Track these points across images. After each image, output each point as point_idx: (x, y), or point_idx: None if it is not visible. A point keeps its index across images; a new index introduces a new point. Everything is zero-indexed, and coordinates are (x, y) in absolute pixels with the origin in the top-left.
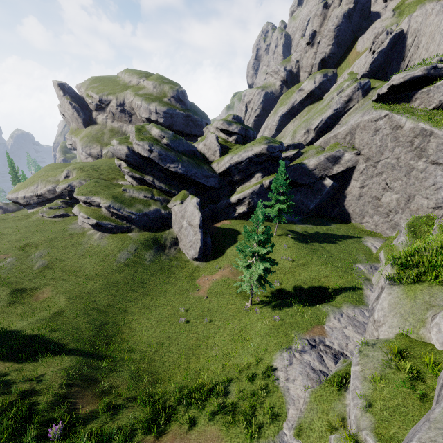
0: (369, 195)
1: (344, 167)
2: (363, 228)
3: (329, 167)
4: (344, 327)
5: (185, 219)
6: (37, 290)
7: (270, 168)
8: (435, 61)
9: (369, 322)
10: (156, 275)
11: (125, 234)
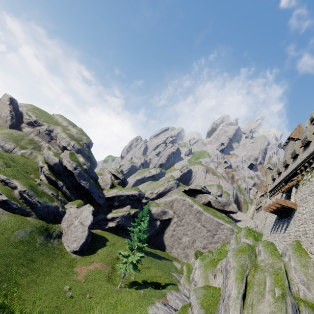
0: (177, 236)
1: (167, 217)
2: (171, 255)
3: (161, 215)
4: (175, 299)
5: (79, 219)
6: None
7: (136, 205)
8: (203, 186)
9: (192, 285)
10: (42, 257)
11: (24, 216)
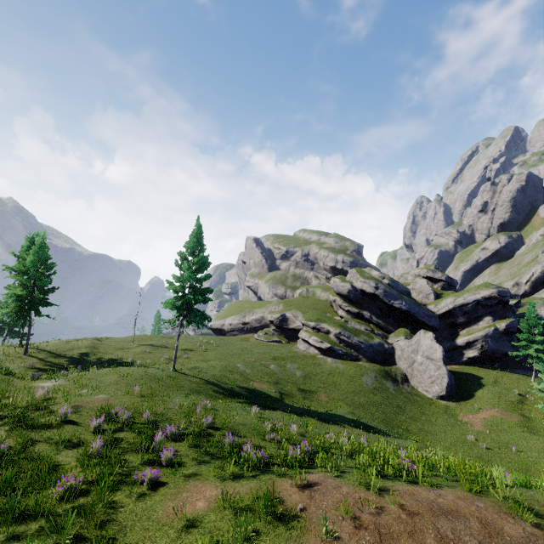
0: None
1: None
2: None
3: None
4: None
5: (420, 353)
6: (313, 393)
7: (500, 312)
8: None
9: None
10: (408, 404)
11: (355, 362)
